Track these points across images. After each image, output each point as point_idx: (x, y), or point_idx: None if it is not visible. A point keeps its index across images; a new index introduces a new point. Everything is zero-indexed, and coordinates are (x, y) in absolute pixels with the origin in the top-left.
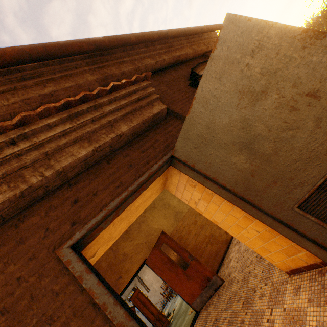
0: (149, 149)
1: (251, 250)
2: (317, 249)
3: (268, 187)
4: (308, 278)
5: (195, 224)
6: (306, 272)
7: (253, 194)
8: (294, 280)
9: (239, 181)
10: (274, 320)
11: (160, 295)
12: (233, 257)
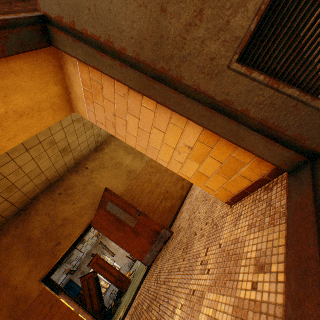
0: (0, 5)
1: (200, 197)
2: (264, 145)
3: (190, 30)
4: (251, 202)
5: (150, 182)
6: (249, 195)
7: (168, 57)
8: (235, 210)
9: (144, 32)
10: (208, 261)
11: (128, 258)
12: (185, 209)
